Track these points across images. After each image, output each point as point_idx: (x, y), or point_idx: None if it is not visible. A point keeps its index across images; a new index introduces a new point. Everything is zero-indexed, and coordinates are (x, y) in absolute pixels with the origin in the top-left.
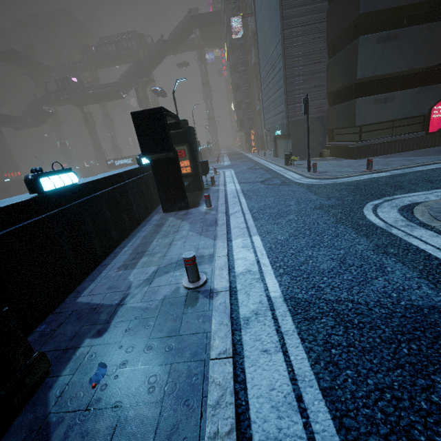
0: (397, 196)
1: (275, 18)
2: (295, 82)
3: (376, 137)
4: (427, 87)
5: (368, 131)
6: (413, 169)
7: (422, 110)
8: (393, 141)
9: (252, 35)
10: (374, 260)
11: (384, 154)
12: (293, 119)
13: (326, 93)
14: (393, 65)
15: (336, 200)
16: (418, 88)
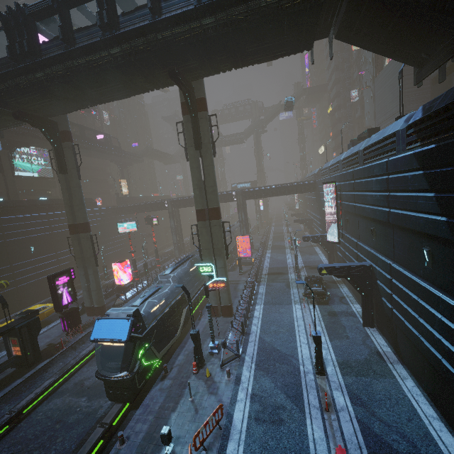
0: None
1: (398, 93)
2: None
3: None
4: None
5: None
6: None
7: None
8: None
9: (359, 99)
10: None
11: None
12: None
13: None
14: None
15: None
16: None
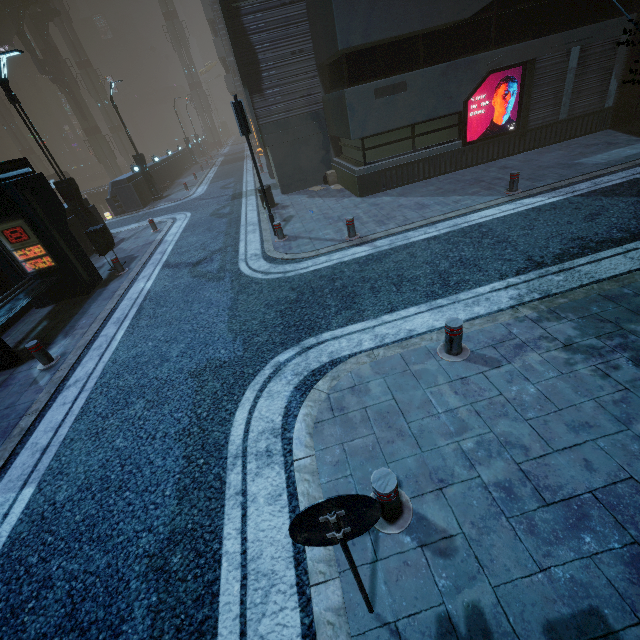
0: (327, 334)
1: None
2: (255, 46)
3: (390, 155)
4: (458, 61)
5: (376, 146)
6: (406, 239)
7: (453, 104)
8: (415, 162)
9: None
10: (125, 601)
11: (404, 183)
12: (268, 120)
13: (315, 66)
14: (396, 19)
15: (241, 343)
16: (444, 64)
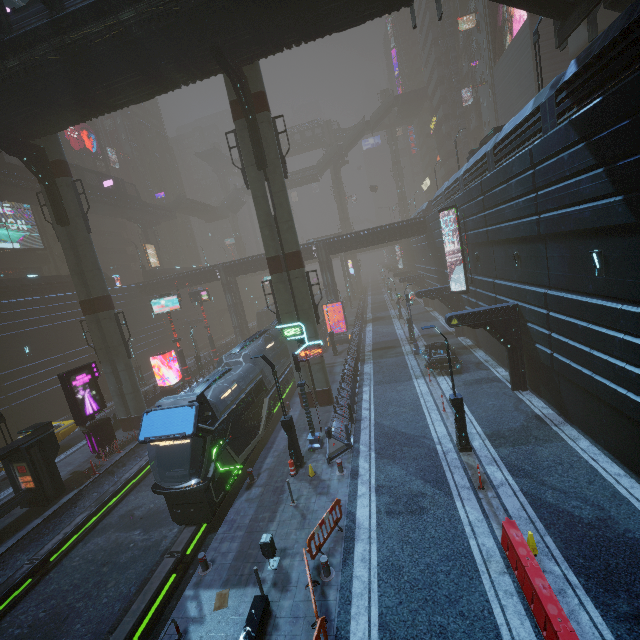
0: None
1: (527, 83)
2: None
3: None
4: None
5: None
6: None
7: None
8: None
9: (473, 103)
10: None
11: None
12: None
13: None
14: None
15: None
16: None
